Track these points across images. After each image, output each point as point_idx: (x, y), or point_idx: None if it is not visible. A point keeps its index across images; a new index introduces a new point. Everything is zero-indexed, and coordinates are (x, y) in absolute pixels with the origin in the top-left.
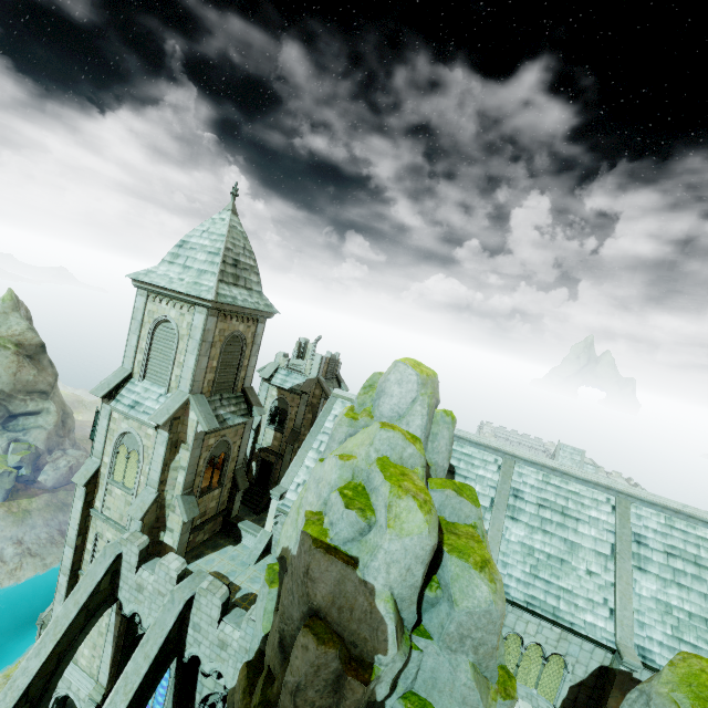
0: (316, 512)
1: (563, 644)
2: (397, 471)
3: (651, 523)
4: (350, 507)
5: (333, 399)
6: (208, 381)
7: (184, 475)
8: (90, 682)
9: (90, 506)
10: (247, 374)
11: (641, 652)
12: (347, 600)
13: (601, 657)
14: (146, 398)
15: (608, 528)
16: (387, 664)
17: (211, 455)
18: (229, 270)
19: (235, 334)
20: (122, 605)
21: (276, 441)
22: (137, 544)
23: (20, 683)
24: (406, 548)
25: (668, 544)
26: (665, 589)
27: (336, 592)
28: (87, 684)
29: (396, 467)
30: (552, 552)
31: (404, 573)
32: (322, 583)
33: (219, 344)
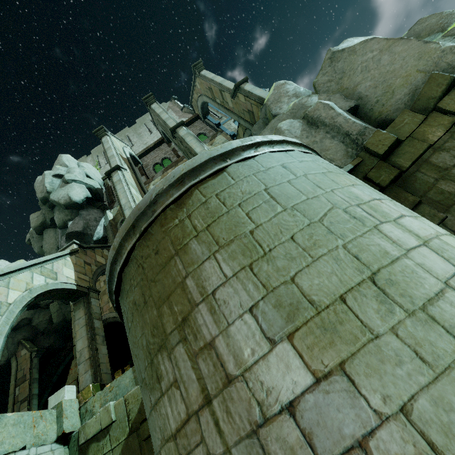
0: None
1: None
2: None
3: None
4: None
5: None
6: None
7: None
8: None
9: None
10: None
11: None
12: None
13: None
14: None
15: None
16: None
17: None
18: None
19: None
20: None
21: None
22: None
23: None
24: None
25: None
26: None
27: None
28: None
29: None
30: None
31: None
32: None
33: None
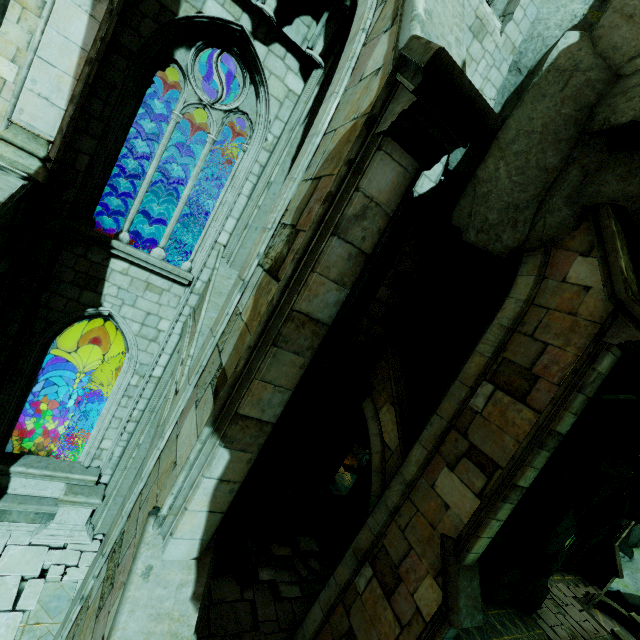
0: None
1: None
2: None
3: None
4: None
5: None
6: None
7: None
8: None
9: None
10: None
11: None
12: None
13: None
14: None
15: None
16: None
17: None
18: None
19: None
20: None
21: None
22: None
23: None
24: None
25: None
26: None
27: None
28: None
29: None
30: None
31: None
32: None
33: None
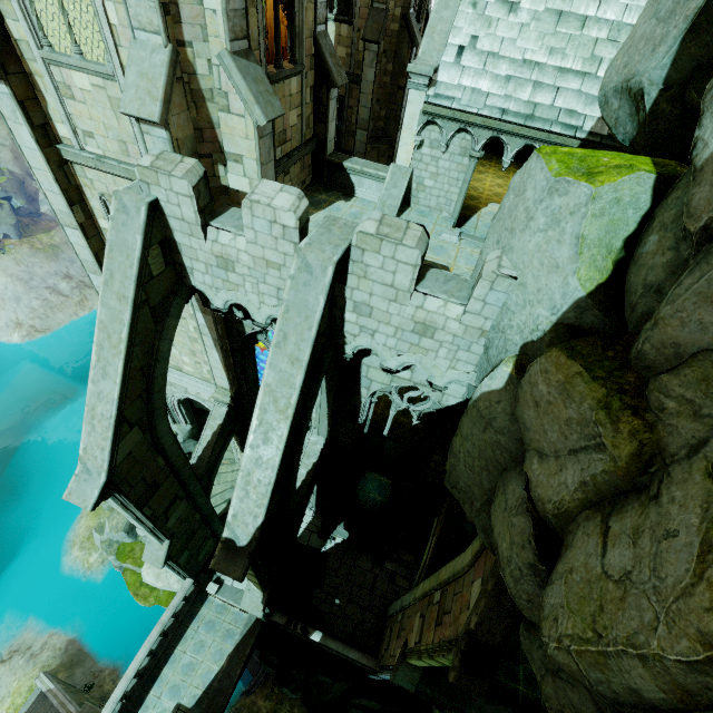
0: None
1: None
2: None
3: None
4: None
5: None
6: None
7: None
8: (207, 386)
9: (50, 139)
10: None
11: None
12: None
13: None
14: None
15: None
16: None
17: None
18: None
19: None
20: (205, 300)
21: (341, 48)
22: (180, 174)
23: (102, 411)
24: None
25: None
26: None
27: None
28: (205, 388)
29: None
30: None
31: None
32: None
33: None
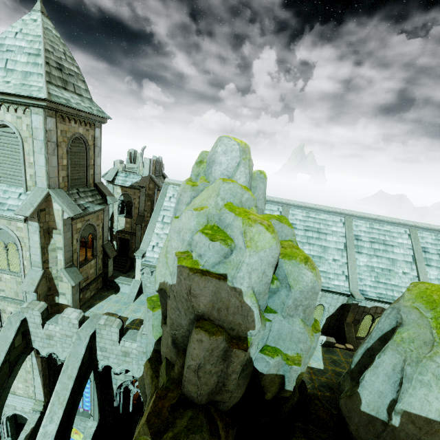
0: (184, 252)
1: (323, 299)
2: (241, 211)
3: (362, 228)
4: (214, 240)
5: (166, 186)
6: (62, 177)
7: (62, 253)
8: (30, 401)
9: None
10: (95, 172)
11: (361, 292)
12: (223, 303)
13: (342, 300)
14: (7, 198)
15: (342, 235)
16: (255, 334)
17: (81, 236)
18: (55, 73)
19: (76, 136)
20: (38, 351)
21: (127, 225)
22: (37, 309)
23: None
24: (261, 259)
25: (371, 237)
26: (371, 259)
27: (214, 300)
28: (29, 403)
29: (239, 208)
30: (314, 254)
31: (261, 276)
32: (203, 296)
33: (64, 145)
